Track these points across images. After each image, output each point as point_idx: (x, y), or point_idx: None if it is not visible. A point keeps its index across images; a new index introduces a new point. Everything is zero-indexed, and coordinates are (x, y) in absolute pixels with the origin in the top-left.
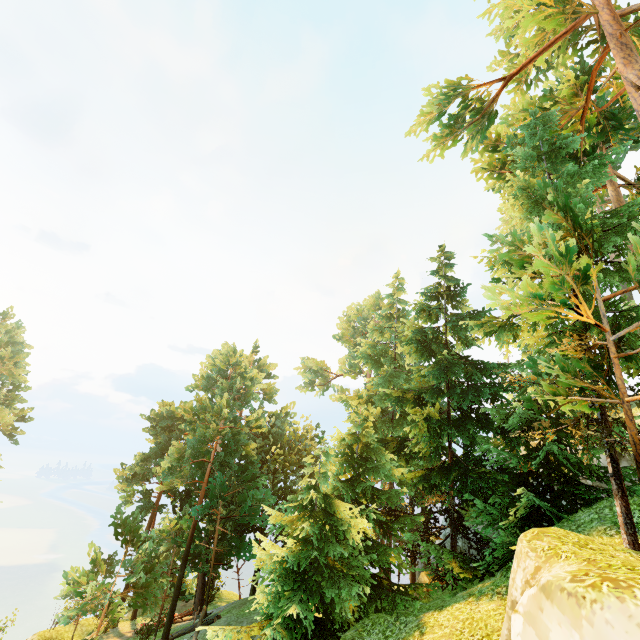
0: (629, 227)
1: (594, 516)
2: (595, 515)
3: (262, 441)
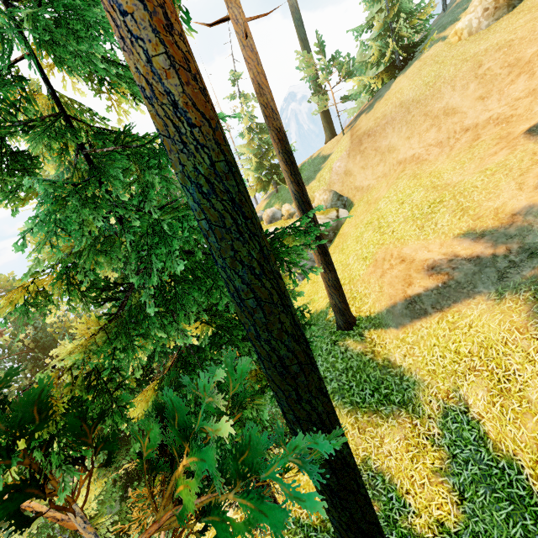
0: (165, 242)
1: (273, 411)
2: (274, 409)
3: (34, 353)
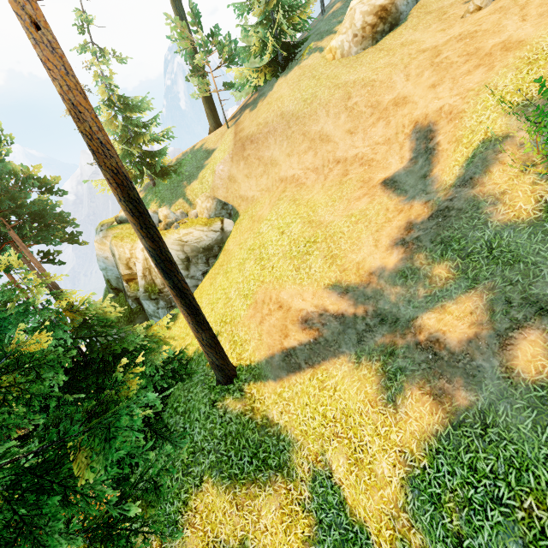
0: None
1: None
2: None
3: None
